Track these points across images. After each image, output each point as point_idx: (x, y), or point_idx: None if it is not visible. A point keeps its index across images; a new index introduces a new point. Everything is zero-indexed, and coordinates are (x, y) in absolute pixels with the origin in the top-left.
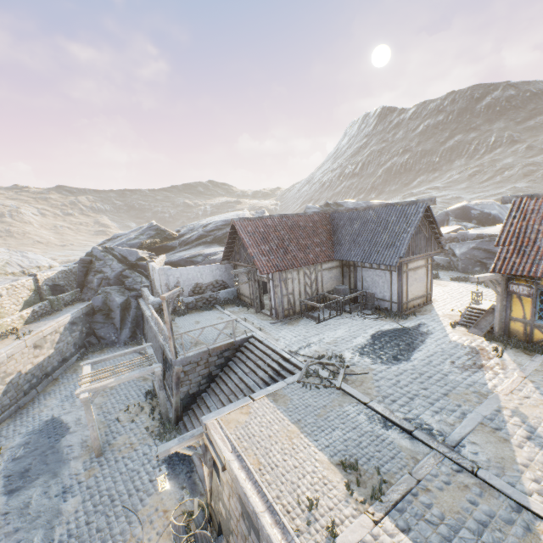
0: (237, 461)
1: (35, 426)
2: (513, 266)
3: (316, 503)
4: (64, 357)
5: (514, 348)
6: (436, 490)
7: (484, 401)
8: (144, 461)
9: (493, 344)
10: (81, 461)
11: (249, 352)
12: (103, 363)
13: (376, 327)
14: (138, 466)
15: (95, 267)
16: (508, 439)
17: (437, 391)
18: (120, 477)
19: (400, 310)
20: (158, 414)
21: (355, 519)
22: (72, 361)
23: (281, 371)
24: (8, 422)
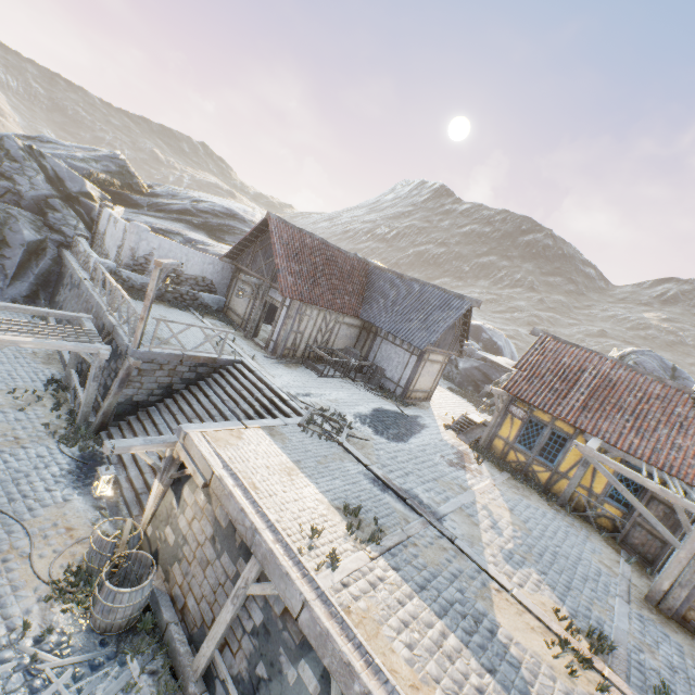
0: (230, 479)
1: None
2: (520, 390)
3: (320, 533)
4: None
5: (490, 461)
6: (422, 546)
7: (464, 493)
8: (38, 465)
9: (475, 453)
10: None
11: (232, 378)
12: None
13: (378, 403)
14: (28, 468)
15: None
16: (478, 524)
17: (428, 474)
18: None
19: (404, 396)
20: (65, 413)
21: (354, 554)
22: None
23: (273, 410)
24: None
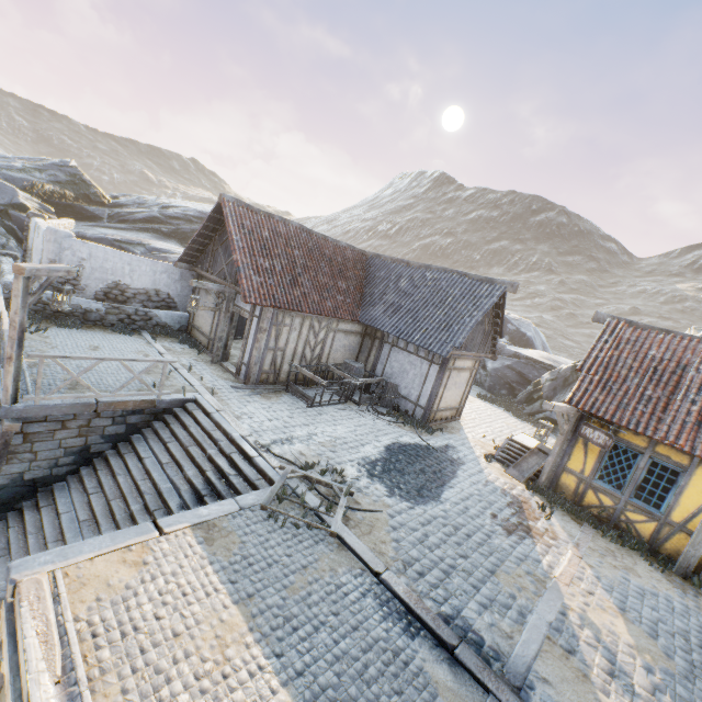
0: None
1: None
2: (595, 403)
3: None
4: None
5: (560, 508)
6: None
7: (545, 593)
8: None
9: (536, 496)
10: None
11: (179, 426)
12: None
13: (392, 435)
14: None
15: None
16: (588, 674)
17: (481, 564)
18: None
19: (426, 419)
20: None
21: None
22: None
23: (232, 475)
24: None
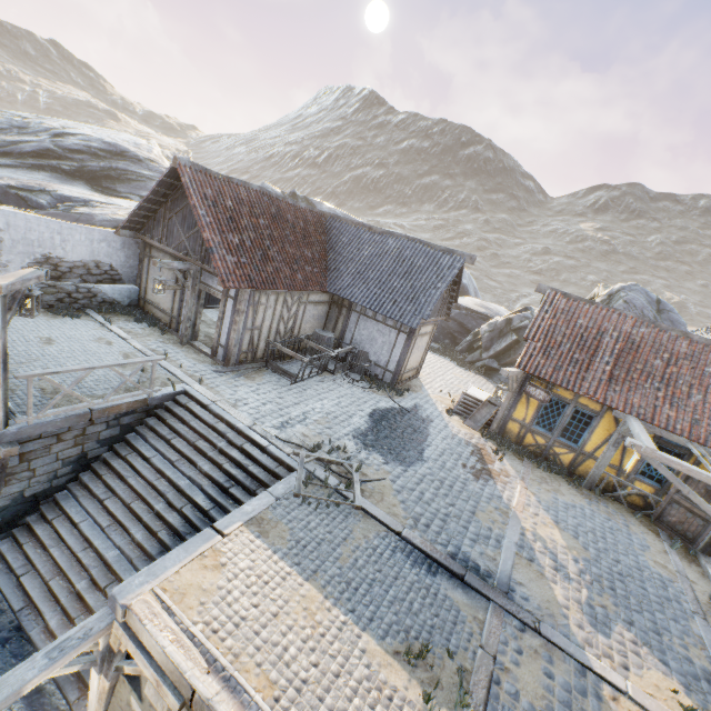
0: (227, 695)
1: None
2: (538, 367)
3: None
4: None
5: (507, 449)
6: (514, 668)
7: (509, 522)
8: None
9: (489, 442)
10: None
11: (176, 421)
12: None
13: (371, 402)
14: None
15: None
16: (543, 573)
17: (465, 508)
18: None
19: (395, 382)
20: None
21: None
22: None
23: (250, 466)
24: None
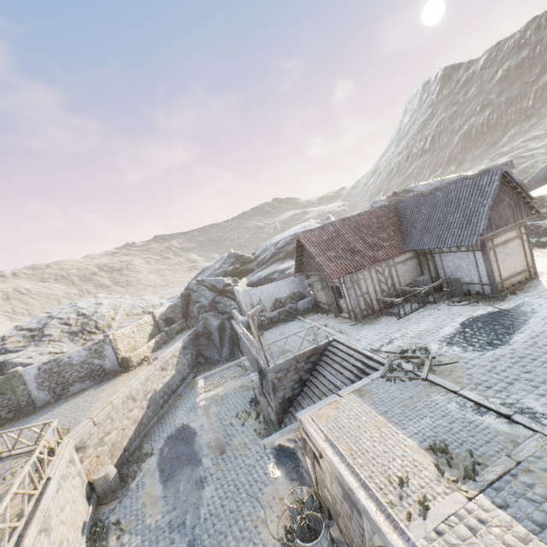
0: (330, 448)
1: (172, 432)
2: None
3: (407, 481)
4: (183, 376)
5: None
6: (539, 471)
7: None
8: (257, 458)
9: None
10: (209, 458)
11: (333, 355)
12: (212, 379)
13: (466, 313)
14: (253, 462)
15: (193, 299)
16: None
17: (543, 373)
18: (240, 470)
19: (495, 291)
20: (262, 418)
21: (448, 496)
22: (189, 379)
23: (365, 369)
24: (154, 429)
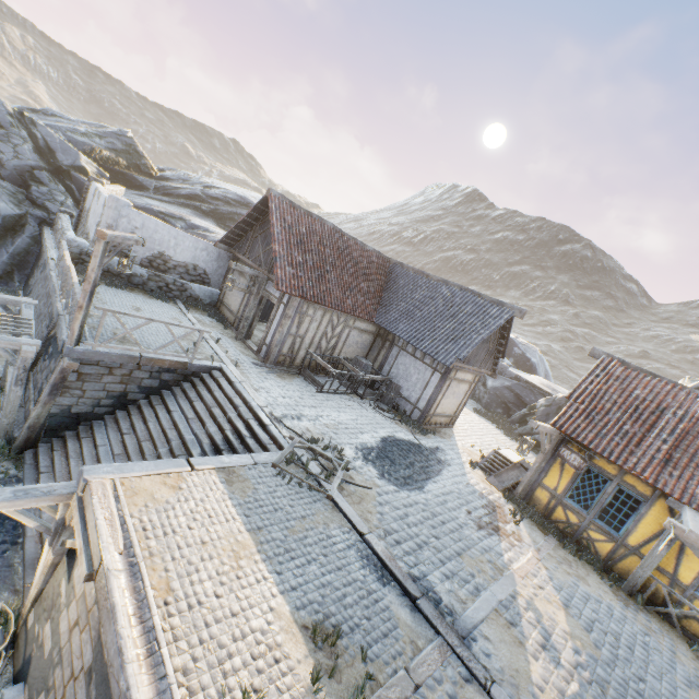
0: (125, 576)
1: None
2: (576, 429)
3: None
4: None
5: (530, 518)
6: None
7: (500, 579)
8: None
9: (510, 504)
10: None
11: (204, 389)
12: None
13: (389, 429)
14: None
15: None
16: (524, 642)
17: (450, 546)
18: None
19: (422, 421)
20: None
21: None
22: None
23: (247, 437)
24: None
